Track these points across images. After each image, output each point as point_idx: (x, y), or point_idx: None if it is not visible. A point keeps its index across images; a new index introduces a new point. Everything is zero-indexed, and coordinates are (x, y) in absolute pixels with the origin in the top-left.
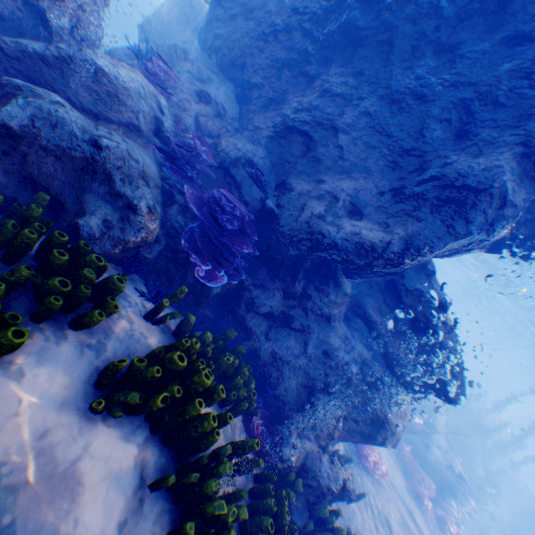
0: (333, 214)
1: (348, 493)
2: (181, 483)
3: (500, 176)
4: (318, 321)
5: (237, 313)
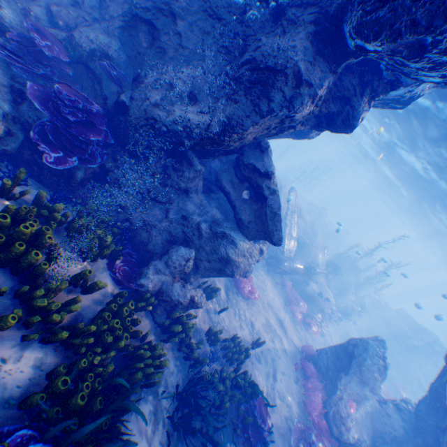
0: (168, 102)
1: (196, 303)
2: (18, 292)
3: (292, 56)
4: (180, 195)
5: (110, 193)
